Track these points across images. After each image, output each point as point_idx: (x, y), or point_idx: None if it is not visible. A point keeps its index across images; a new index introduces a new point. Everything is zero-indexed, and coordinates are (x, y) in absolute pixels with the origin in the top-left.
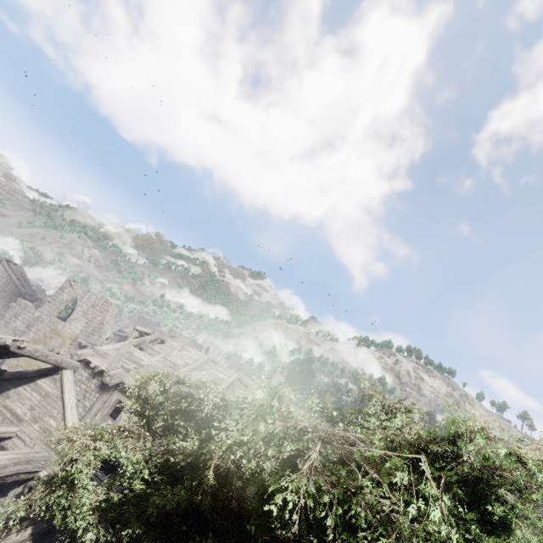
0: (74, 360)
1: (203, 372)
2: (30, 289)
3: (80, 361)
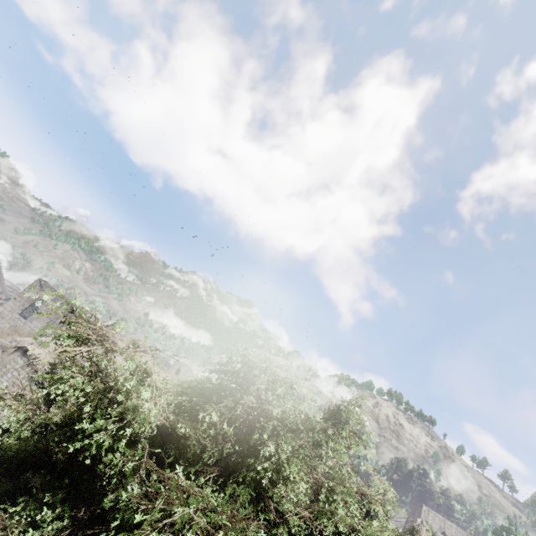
0: (12, 345)
1: None
2: (3, 287)
3: (18, 349)
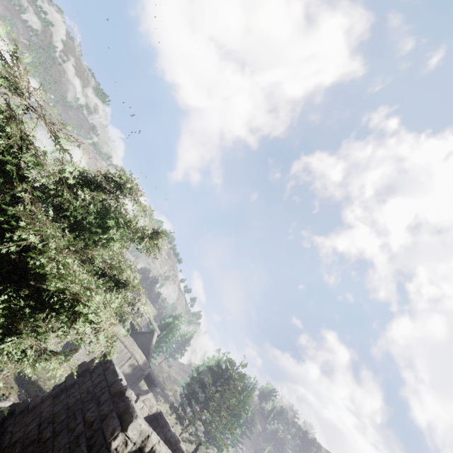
0: None
1: None
2: None
3: None
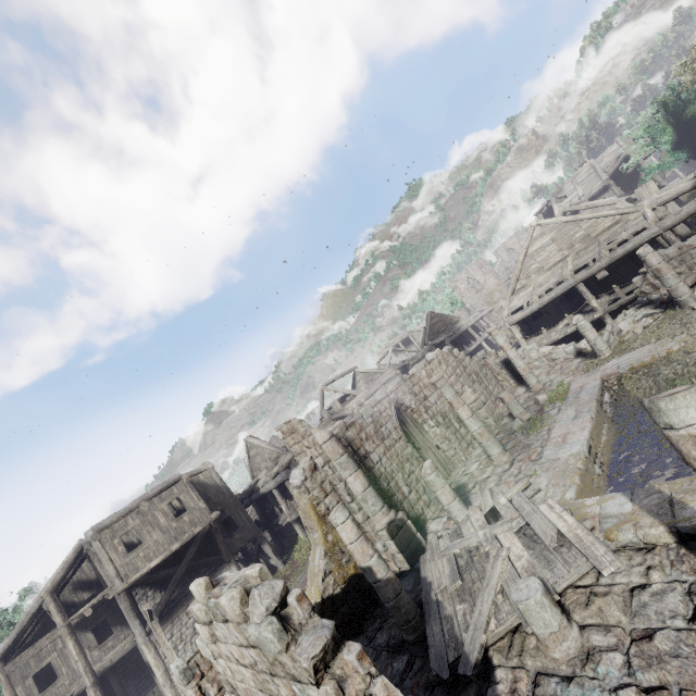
0: None
1: (603, 161)
2: None
3: None
